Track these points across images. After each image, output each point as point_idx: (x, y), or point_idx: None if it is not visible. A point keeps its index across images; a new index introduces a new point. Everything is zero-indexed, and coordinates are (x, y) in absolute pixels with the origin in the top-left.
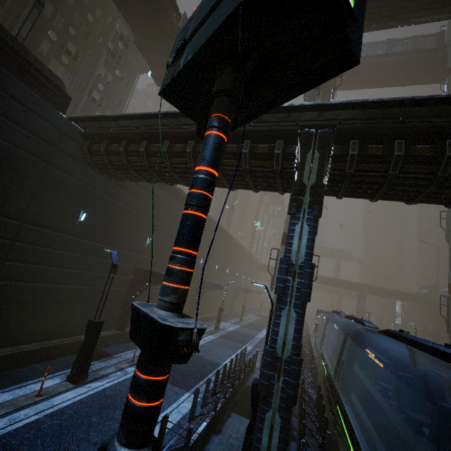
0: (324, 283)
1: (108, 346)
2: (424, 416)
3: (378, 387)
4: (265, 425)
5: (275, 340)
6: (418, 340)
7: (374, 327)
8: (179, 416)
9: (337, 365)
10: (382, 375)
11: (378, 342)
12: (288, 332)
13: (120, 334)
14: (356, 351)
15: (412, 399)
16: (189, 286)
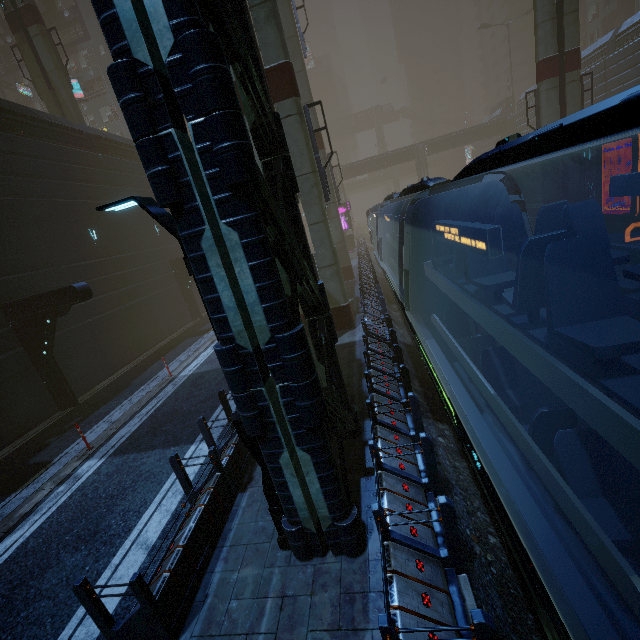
0: (368, 171)
1: (43, 449)
2: (615, 320)
3: (474, 286)
4: (286, 476)
5: (224, 322)
6: (565, 120)
7: (444, 182)
8: (176, 500)
9: (404, 276)
10: (479, 264)
11: (457, 204)
12: (241, 288)
13: (71, 412)
14: (424, 240)
15: (578, 294)
16: (163, 278)
